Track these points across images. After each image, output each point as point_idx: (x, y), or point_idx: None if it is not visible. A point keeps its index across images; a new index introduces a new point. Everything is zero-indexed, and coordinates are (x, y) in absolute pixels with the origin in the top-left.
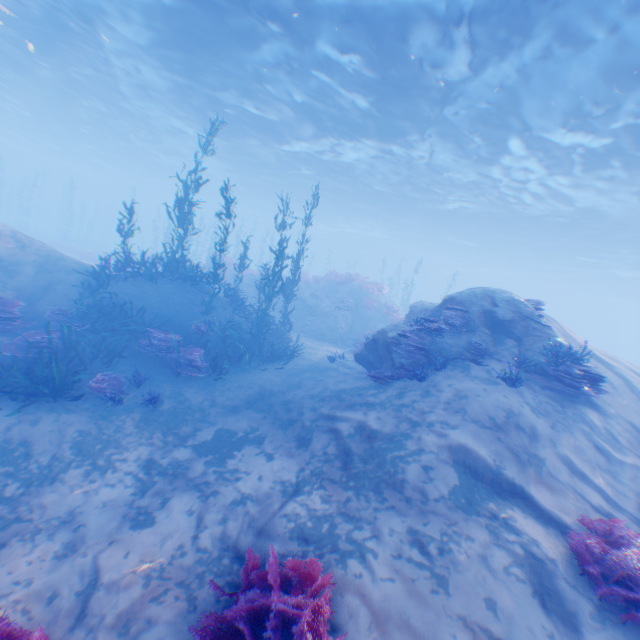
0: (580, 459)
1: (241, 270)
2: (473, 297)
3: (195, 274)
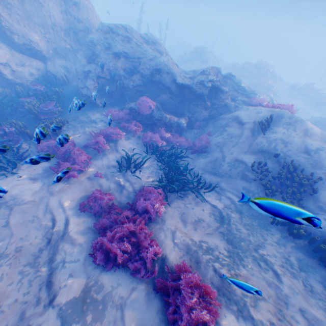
0: None
1: None
2: (196, 48)
3: None
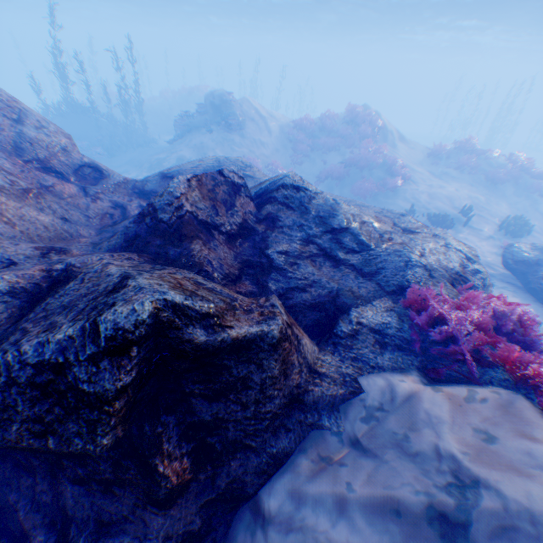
0: (222, 153)
1: (109, 102)
2: (208, 97)
3: (84, 110)
